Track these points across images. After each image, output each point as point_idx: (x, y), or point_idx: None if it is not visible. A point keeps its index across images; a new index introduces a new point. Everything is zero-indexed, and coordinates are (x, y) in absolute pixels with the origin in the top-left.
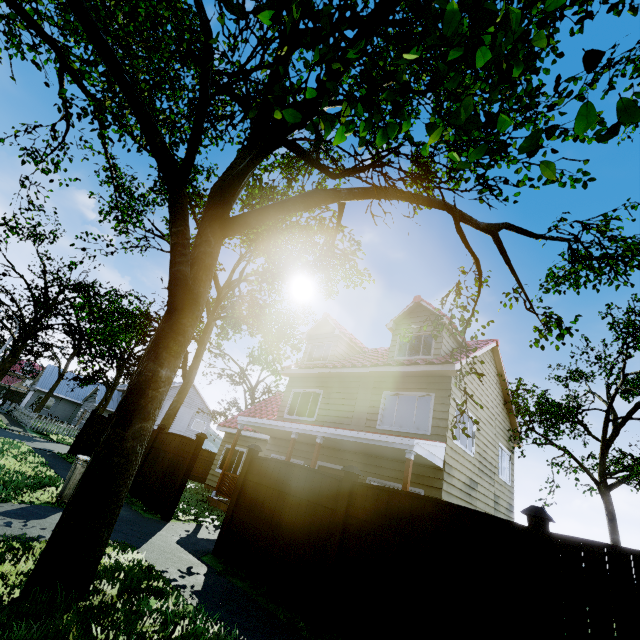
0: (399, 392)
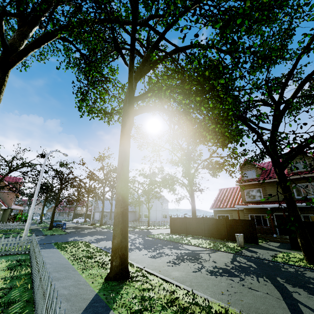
0: (300, 184)
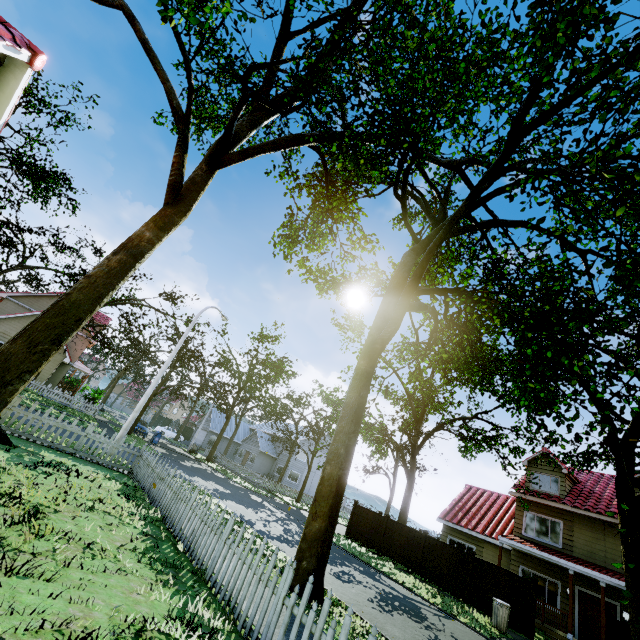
0: None
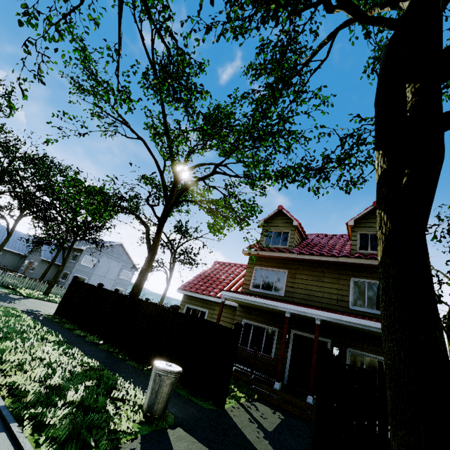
0: (368, 280)
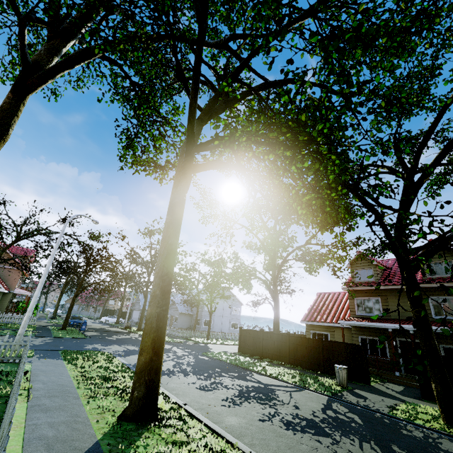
0: (440, 297)
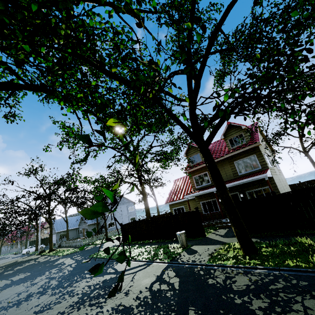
0: (240, 159)
